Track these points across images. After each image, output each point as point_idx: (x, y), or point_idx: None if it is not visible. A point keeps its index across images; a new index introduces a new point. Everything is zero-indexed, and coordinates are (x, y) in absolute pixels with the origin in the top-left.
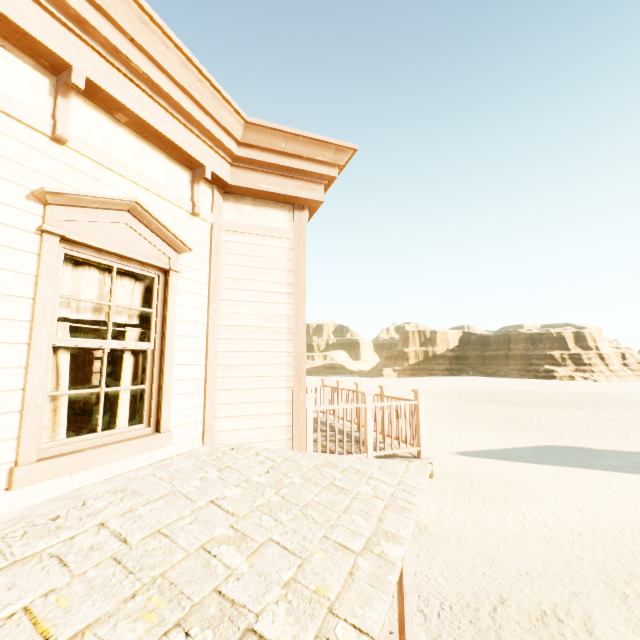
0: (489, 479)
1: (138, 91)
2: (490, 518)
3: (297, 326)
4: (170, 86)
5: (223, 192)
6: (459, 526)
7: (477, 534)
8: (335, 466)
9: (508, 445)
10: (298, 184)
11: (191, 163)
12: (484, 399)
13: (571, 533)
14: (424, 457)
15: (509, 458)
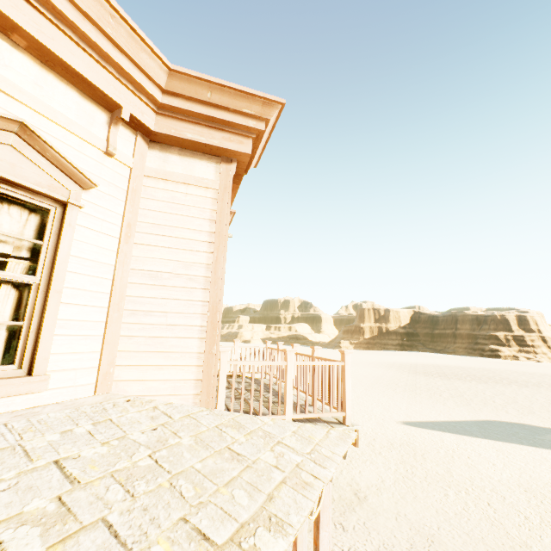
0: (433, 451)
1: (37, 14)
2: (432, 492)
3: (215, 275)
4: (76, 15)
5: (149, 141)
6: (399, 499)
7: (417, 509)
8: (241, 427)
9: (453, 418)
10: (225, 136)
11: (108, 103)
12: (432, 373)
13: (517, 515)
14: (349, 423)
15: (454, 431)
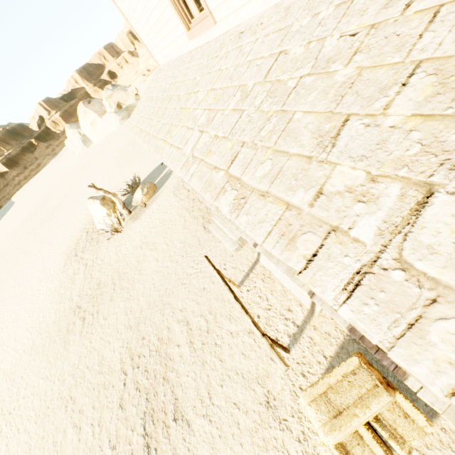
0: None
1: None
2: None
3: None
4: None
5: None
6: None
7: None
8: None
9: None
10: None
11: None
12: None
13: None
14: None
15: None
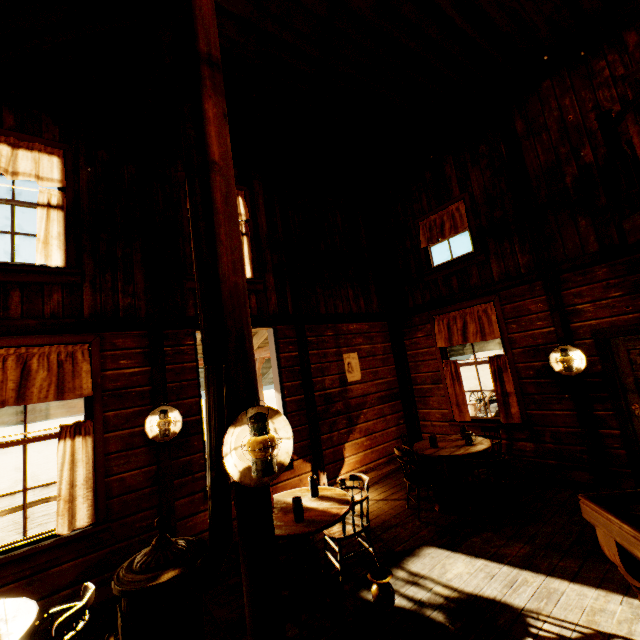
0: None
1: None
2: None
3: None
4: None
5: None
6: None
7: None
8: None
9: None
10: None
11: None
12: None
13: None
14: None
15: None
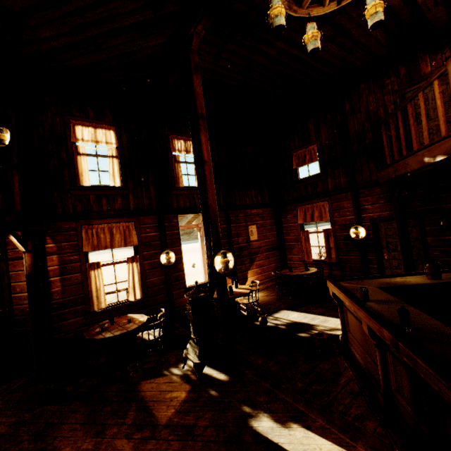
0: None
1: None
2: None
3: None
4: None
5: None
6: None
7: None
8: None
9: None
10: None
11: None
12: None
13: None
14: None
15: None
